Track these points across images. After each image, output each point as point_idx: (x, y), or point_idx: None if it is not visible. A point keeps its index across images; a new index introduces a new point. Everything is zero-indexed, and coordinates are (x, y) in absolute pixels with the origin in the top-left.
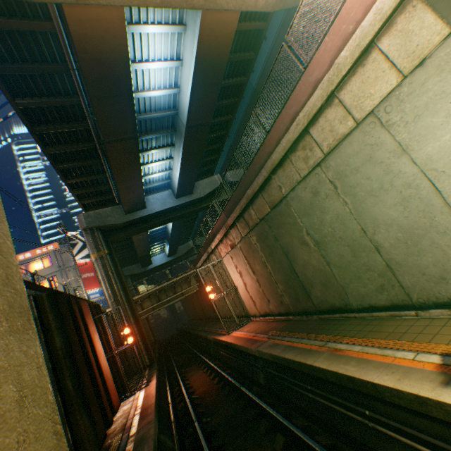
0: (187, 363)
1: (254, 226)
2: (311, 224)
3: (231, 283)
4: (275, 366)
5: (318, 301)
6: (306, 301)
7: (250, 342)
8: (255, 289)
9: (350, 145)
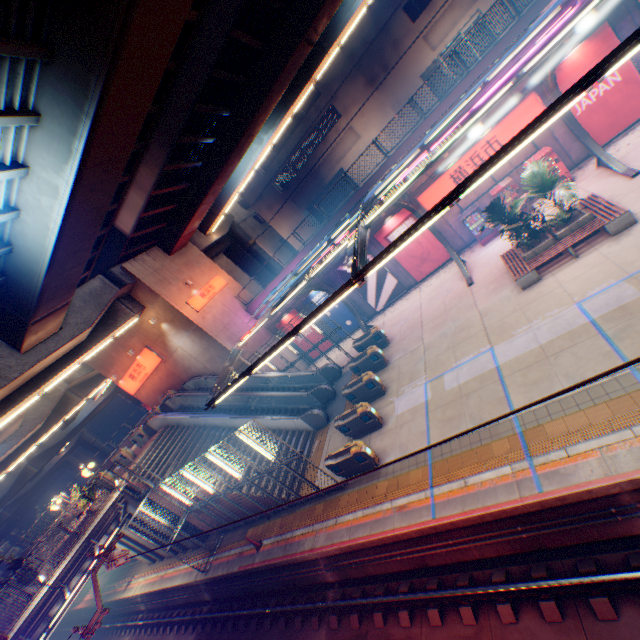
0: None
1: None
2: None
3: None
4: (105, 604)
5: None
6: None
7: (94, 599)
8: None
9: None
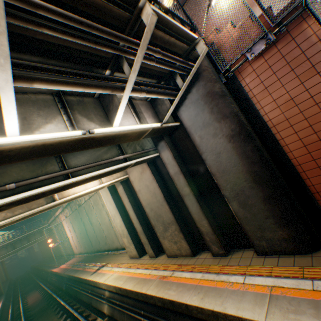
0: (30, 290)
1: (74, 210)
2: (90, 217)
3: (67, 235)
4: (69, 279)
5: (95, 247)
6: (92, 247)
7: (64, 269)
8: (76, 240)
9: (95, 197)
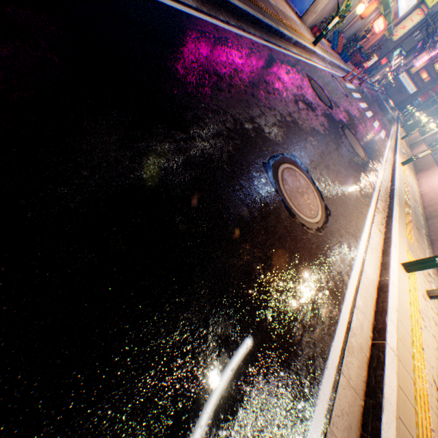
0: None
1: None
2: None
3: None
4: None
5: None
6: None
7: None
8: None
9: None
